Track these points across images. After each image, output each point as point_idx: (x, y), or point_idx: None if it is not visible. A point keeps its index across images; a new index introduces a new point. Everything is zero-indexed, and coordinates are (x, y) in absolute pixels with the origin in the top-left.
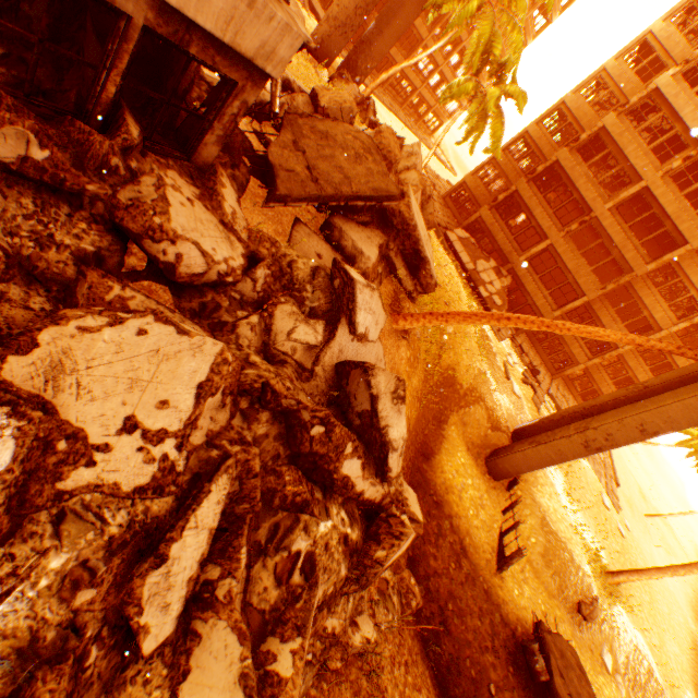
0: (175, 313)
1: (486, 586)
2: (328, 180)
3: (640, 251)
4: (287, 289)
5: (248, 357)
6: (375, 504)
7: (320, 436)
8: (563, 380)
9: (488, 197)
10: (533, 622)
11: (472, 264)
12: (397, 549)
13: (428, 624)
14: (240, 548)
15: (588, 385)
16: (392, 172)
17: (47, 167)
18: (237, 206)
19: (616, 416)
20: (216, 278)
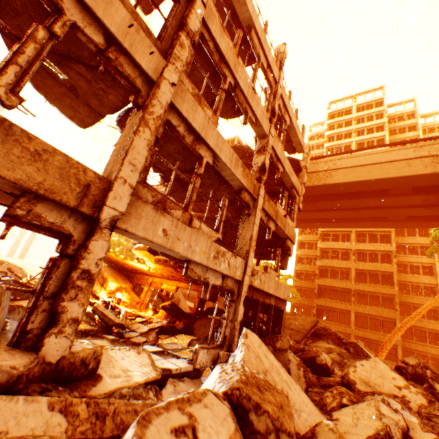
0: None
1: None
2: (299, 328)
3: (384, 286)
4: (340, 367)
5: None
6: None
7: (431, 375)
8: None
9: None
10: None
11: None
12: None
13: None
14: None
15: None
16: None
17: (293, 345)
18: None
19: None
20: (332, 366)
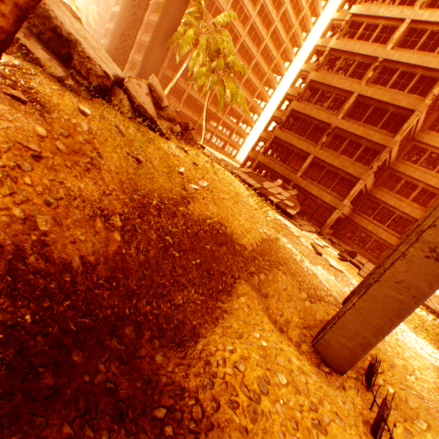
0: None
1: None
2: None
3: (382, 132)
4: None
5: None
6: None
7: None
8: None
9: None
10: None
11: (259, 184)
12: None
13: None
14: None
15: None
16: None
17: None
18: None
19: None
20: None
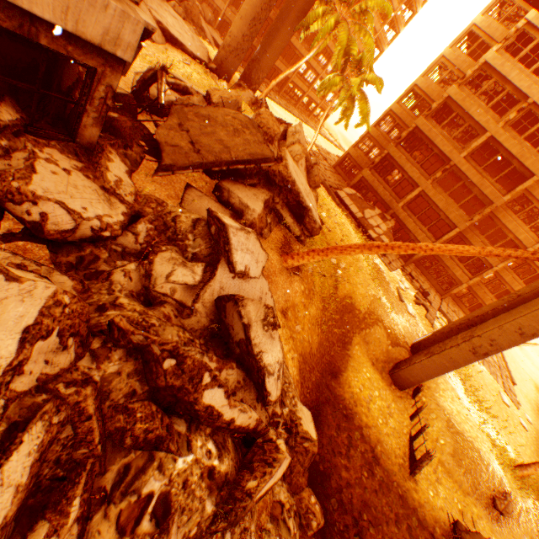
0: (42, 266)
1: (401, 490)
2: (209, 150)
3: (496, 186)
4: (171, 240)
5: (116, 299)
6: (250, 430)
7: (172, 369)
8: (452, 298)
9: (368, 162)
10: (451, 522)
11: (361, 213)
12: (268, 477)
13: (341, 538)
14: (73, 499)
15: (475, 301)
16: (274, 144)
17: None
18: (125, 176)
19: (496, 323)
20: (91, 233)
